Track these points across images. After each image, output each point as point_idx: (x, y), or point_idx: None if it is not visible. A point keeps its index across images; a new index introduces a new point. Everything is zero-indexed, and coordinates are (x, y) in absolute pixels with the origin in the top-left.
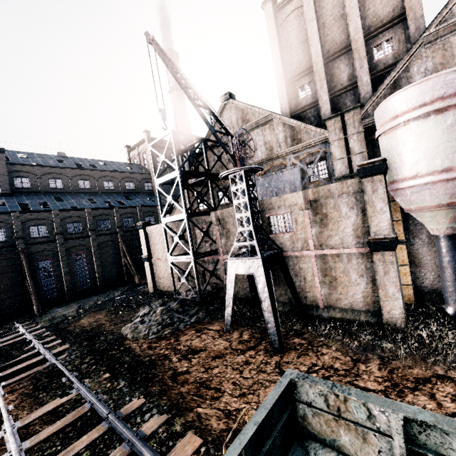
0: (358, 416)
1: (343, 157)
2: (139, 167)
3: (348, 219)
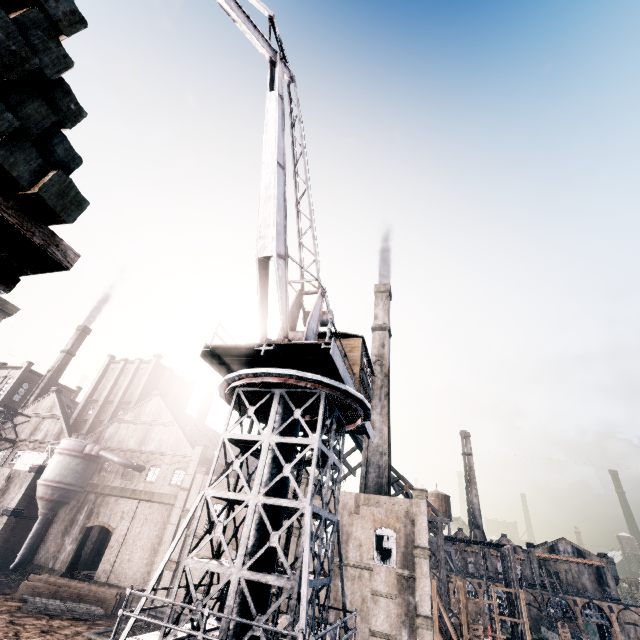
0: None
1: None
2: None
3: (14, 493)
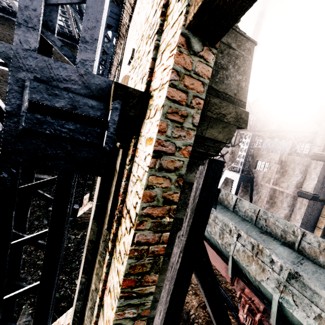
0: (230, 198)
1: (321, 146)
2: None
3: (296, 177)
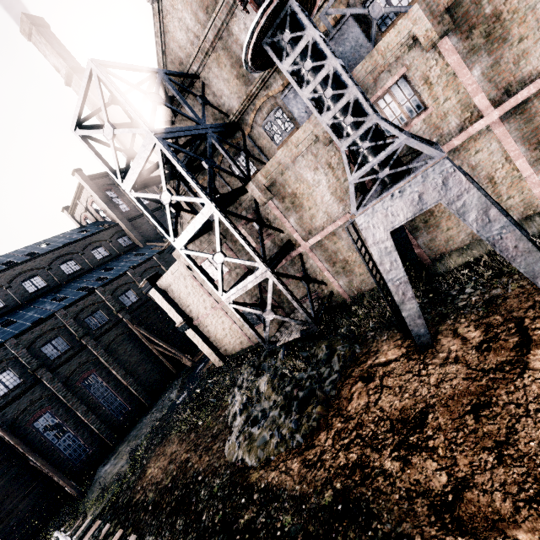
0: None
1: None
2: (97, 225)
3: None
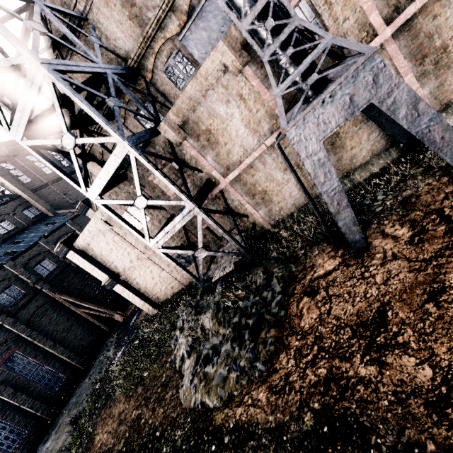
0: None
1: None
2: None
3: None
